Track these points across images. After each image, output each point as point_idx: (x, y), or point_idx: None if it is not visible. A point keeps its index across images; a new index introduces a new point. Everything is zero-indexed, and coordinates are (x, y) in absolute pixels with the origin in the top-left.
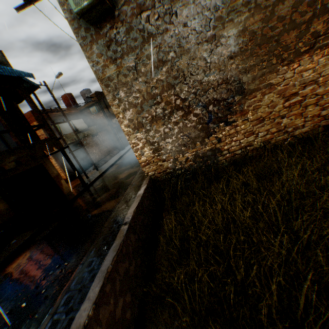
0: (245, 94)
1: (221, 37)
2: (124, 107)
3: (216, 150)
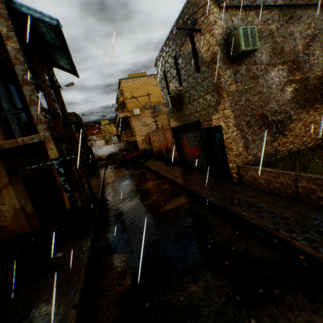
0: (291, 120)
1: (284, 90)
2: (234, 112)
3: (276, 150)
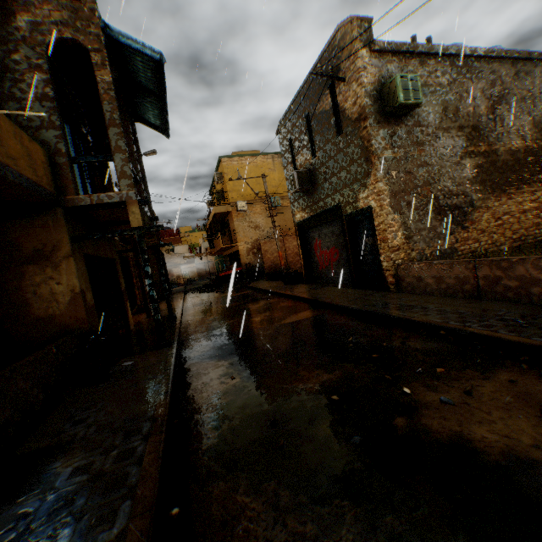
0: (473, 208)
1: (462, 164)
2: (390, 187)
3: (453, 249)
